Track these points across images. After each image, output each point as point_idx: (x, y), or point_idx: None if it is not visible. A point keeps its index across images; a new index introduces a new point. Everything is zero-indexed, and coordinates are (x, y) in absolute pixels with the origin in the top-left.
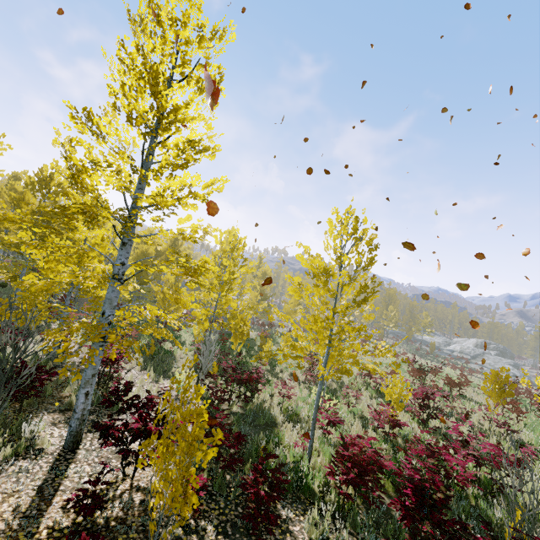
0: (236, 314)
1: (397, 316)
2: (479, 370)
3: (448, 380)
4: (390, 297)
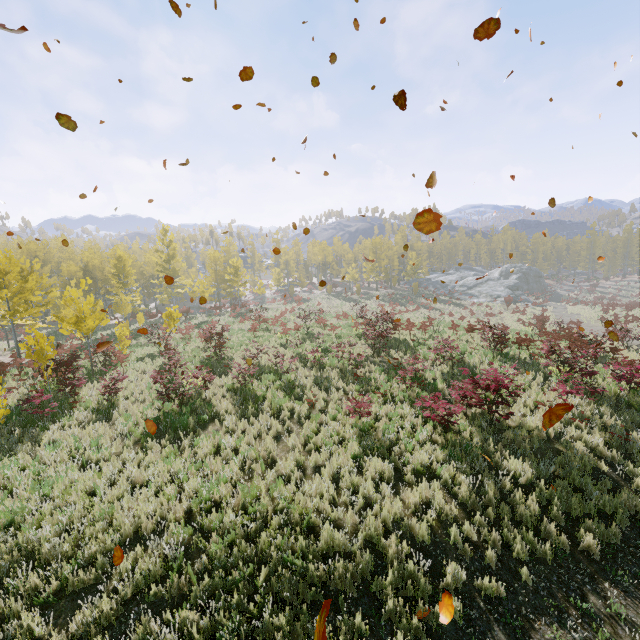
0: (116, 307)
1: (397, 264)
2: (454, 301)
3: (276, 319)
4: (376, 246)
